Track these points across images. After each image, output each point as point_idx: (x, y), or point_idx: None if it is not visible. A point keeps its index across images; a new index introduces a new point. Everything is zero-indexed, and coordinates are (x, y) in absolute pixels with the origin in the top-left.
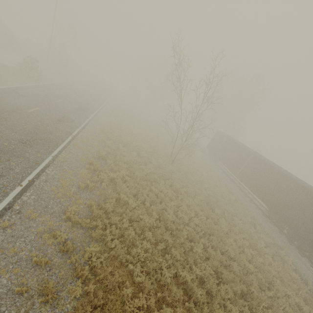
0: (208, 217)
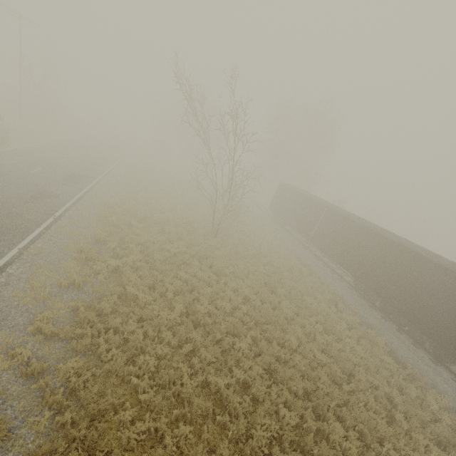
0: (265, 301)
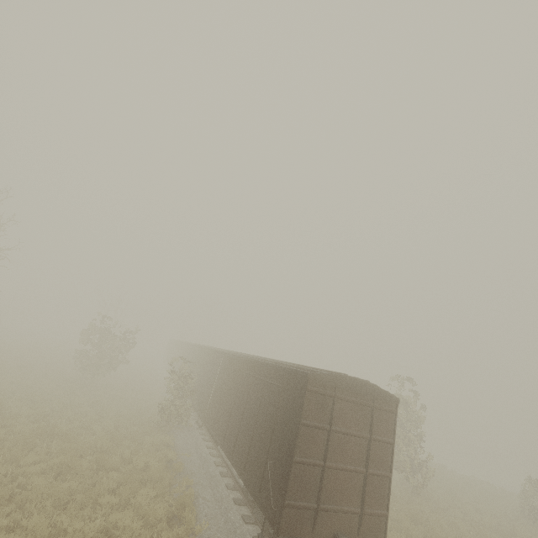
0: None
